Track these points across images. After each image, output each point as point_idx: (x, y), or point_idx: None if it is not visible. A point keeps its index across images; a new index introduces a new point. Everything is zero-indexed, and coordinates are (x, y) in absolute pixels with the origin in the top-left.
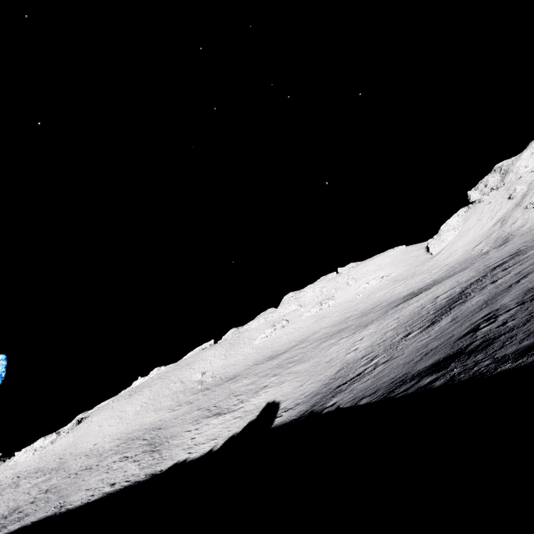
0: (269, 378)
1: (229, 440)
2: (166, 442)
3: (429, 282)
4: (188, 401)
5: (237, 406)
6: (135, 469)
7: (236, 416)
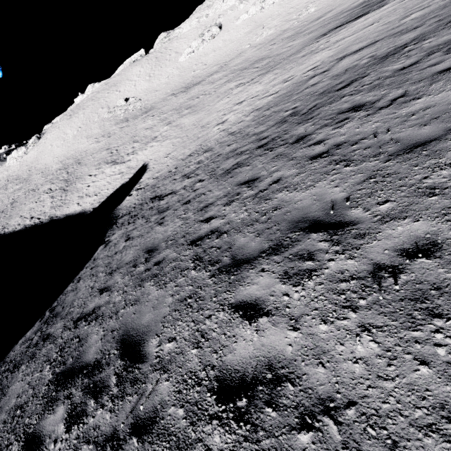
0: (163, 126)
1: (98, 203)
2: (74, 183)
3: None
4: (109, 133)
5: (128, 157)
6: (48, 206)
7: (121, 171)
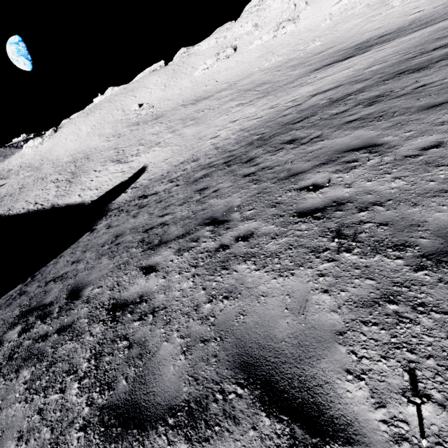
0: (168, 133)
1: (97, 196)
2: (79, 176)
3: (407, 22)
4: (120, 134)
5: (131, 158)
6: (52, 195)
7: (123, 170)
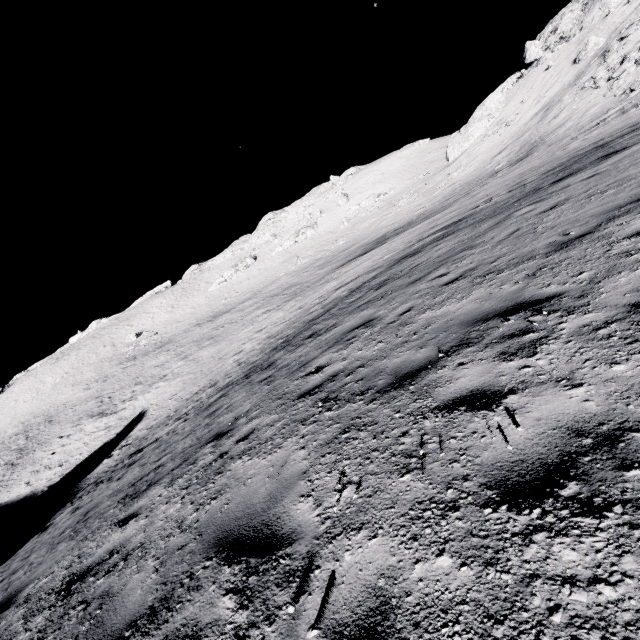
0: (177, 361)
1: (60, 476)
2: (32, 452)
3: (415, 216)
4: (106, 376)
5: (123, 405)
6: None
7: (108, 425)
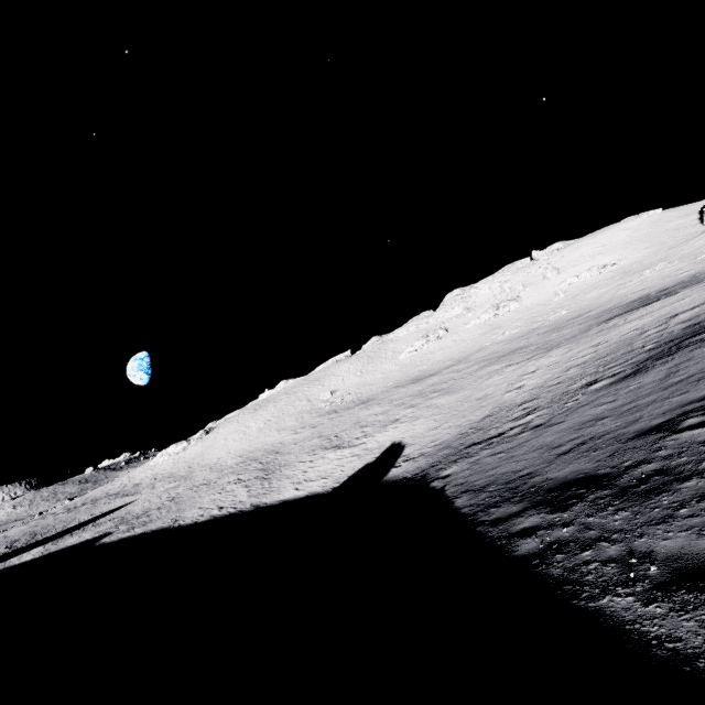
0: (403, 409)
1: (337, 483)
2: (278, 471)
3: (683, 278)
4: (312, 424)
5: (359, 441)
6: (244, 495)
7: (355, 454)
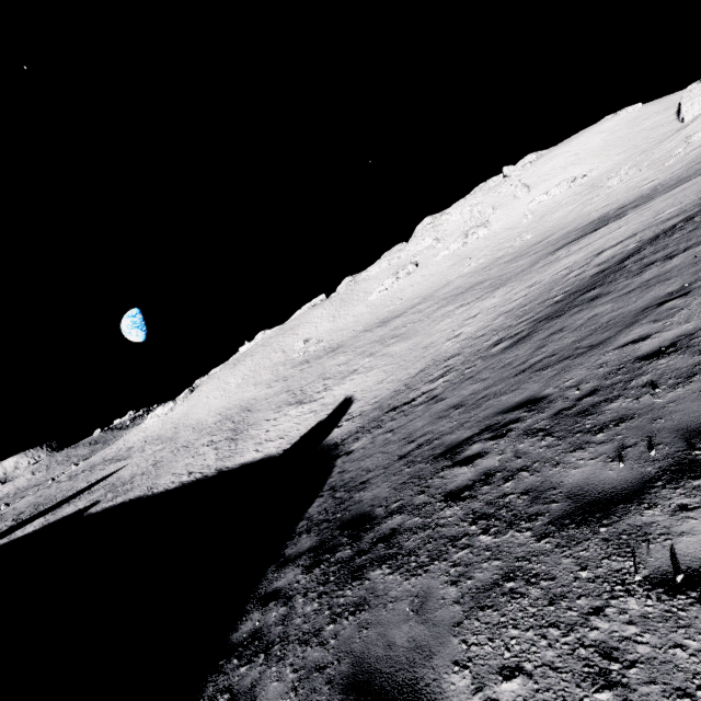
0: (363, 358)
1: (289, 444)
2: (246, 431)
3: (645, 191)
4: (285, 377)
5: (319, 395)
6: (212, 459)
7: (313, 410)
